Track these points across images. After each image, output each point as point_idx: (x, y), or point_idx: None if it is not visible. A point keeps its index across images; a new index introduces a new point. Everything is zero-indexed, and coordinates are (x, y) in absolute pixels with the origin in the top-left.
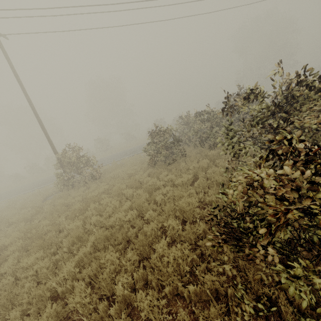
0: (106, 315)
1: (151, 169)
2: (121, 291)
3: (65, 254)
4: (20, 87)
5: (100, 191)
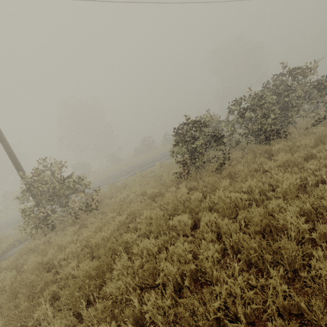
0: None
1: (186, 182)
2: None
3: None
4: None
5: (112, 228)
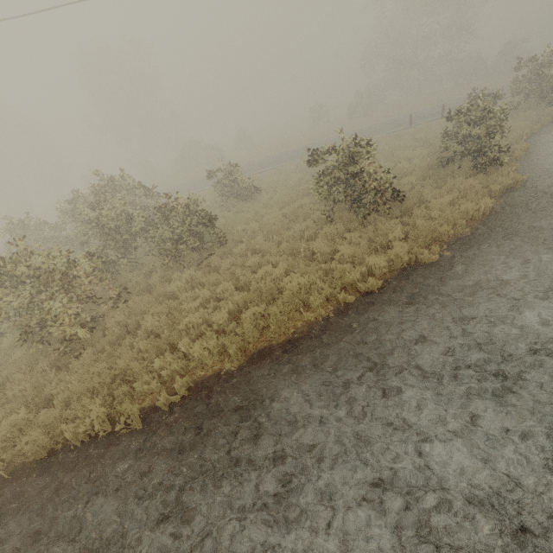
0: None
1: None
2: None
3: None
4: None
5: None
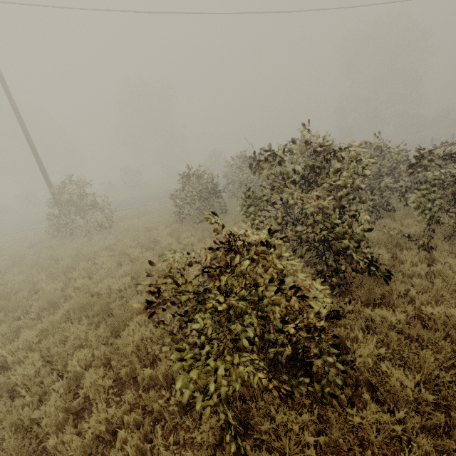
0: (53, 391)
1: (177, 225)
2: (73, 367)
3: (30, 320)
4: (2, 84)
5: (102, 246)
